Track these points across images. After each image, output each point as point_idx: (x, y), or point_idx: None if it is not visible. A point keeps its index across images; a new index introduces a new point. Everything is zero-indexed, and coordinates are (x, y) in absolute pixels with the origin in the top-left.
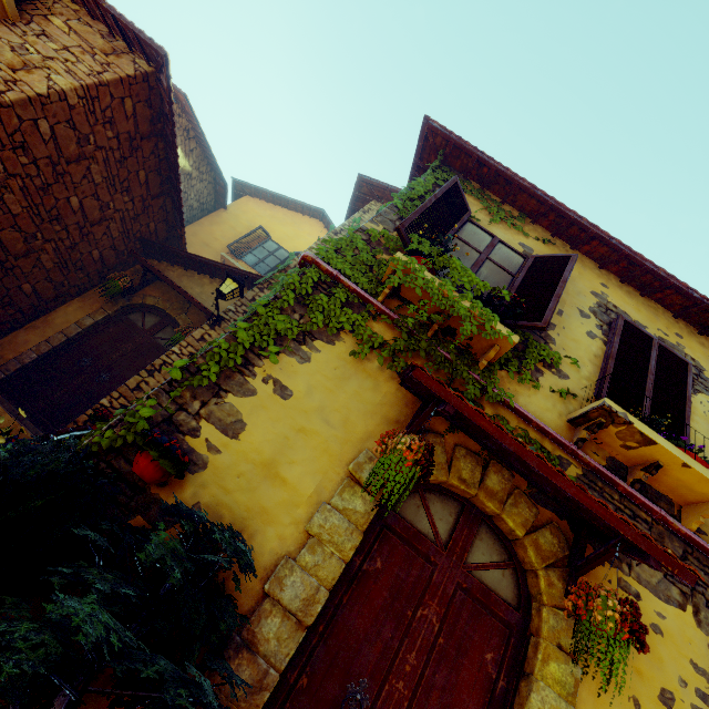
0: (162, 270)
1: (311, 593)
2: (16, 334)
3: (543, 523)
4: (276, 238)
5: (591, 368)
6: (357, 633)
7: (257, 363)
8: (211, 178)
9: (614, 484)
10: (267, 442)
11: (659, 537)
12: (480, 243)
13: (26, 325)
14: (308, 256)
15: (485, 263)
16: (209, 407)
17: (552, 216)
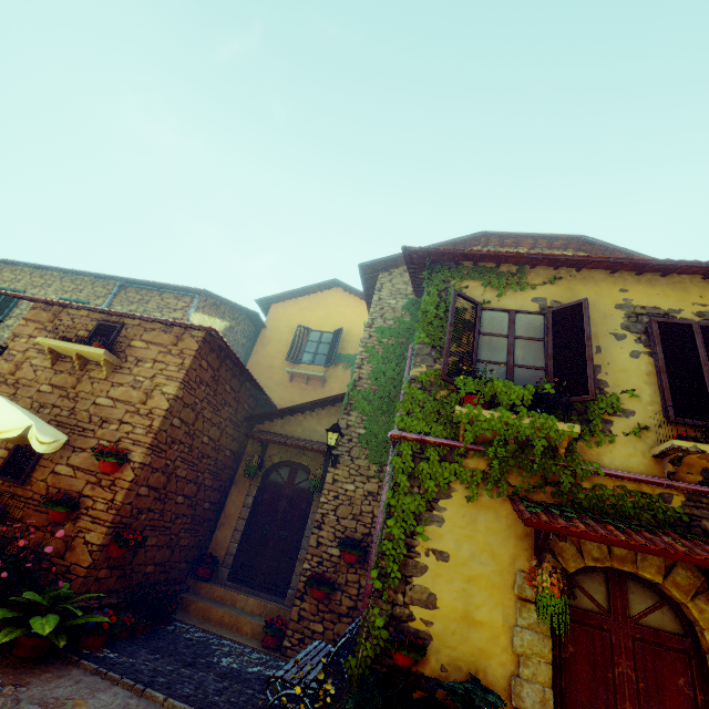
0: (268, 430)
1: (541, 695)
2: (215, 535)
3: (673, 561)
4: (314, 327)
5: (649, 390)
6: (582, 704)
7: (415, 544)
8: (244, 316)
9: None
10: (455, 600)
11: None
12: (501, 326)
13: (216, 525)
14: (395, 436)
15: (515, 343)
16: (408, 594)
17: (545, 260)
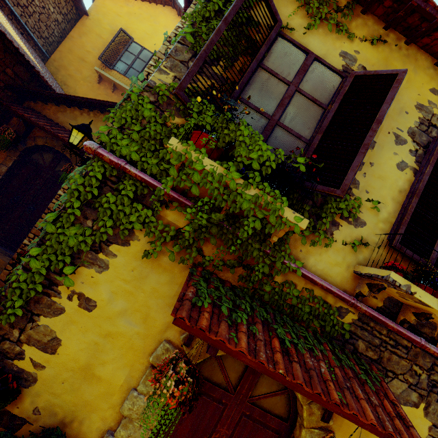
0: (39, 111)
1: None
2: None
3: None
4: (137, 39)
5: (391, 207)
6: None
7: (60, 282)
8: None
9: (384, 325)
10: (81, 351)
11: (414, 358)
12: (290, 68)
13: None
14: (87, 148)
15: (293, 97)
16: (27, 332)
17: (388, 1)
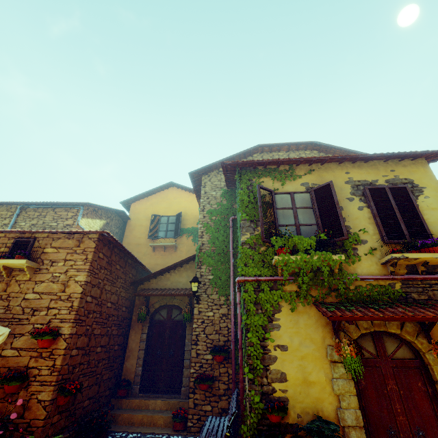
0: (148, 287)
1: (355, 415)
2: (125, 365)
3: None
4: (163, 214)
5: (371, 227)
6: (375, 412)
7: (266, 345)
8: (114, 214)
9: (415, 279)
10: (296, 373)
11: None
12: (287, 202)
13: (124, 359)
14: (241, 280)
15: (297, 212)
16: (269, 376)
17: (304, 161)
